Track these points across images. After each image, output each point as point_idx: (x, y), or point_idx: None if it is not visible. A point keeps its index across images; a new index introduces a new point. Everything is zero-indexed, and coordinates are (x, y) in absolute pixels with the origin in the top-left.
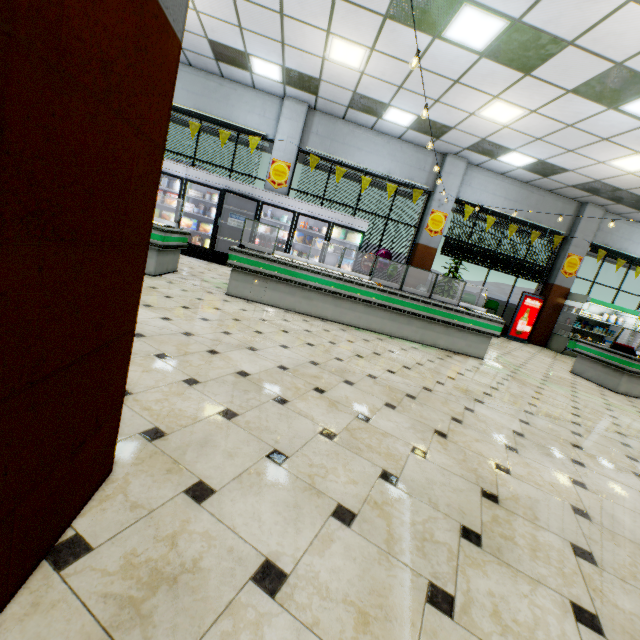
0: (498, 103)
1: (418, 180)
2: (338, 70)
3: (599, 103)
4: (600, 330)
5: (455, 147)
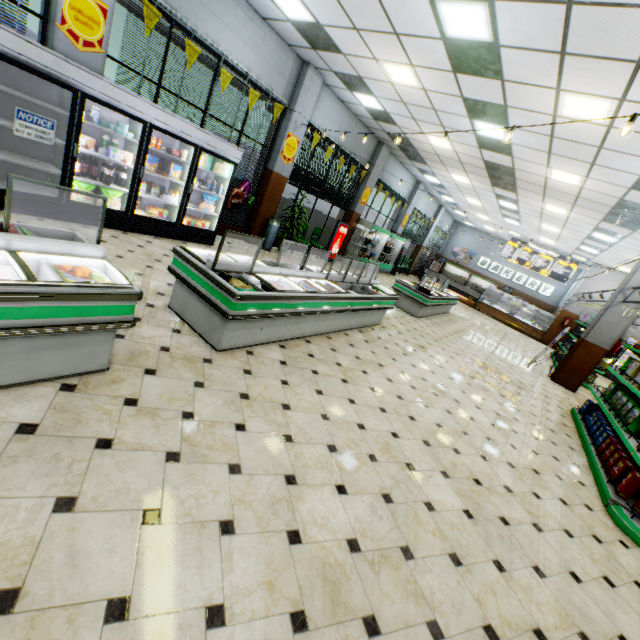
0: (408, 69)
1: (277, 88)
2: None
3: (468, 112)
4: (370, 246)
5: (324, 64)
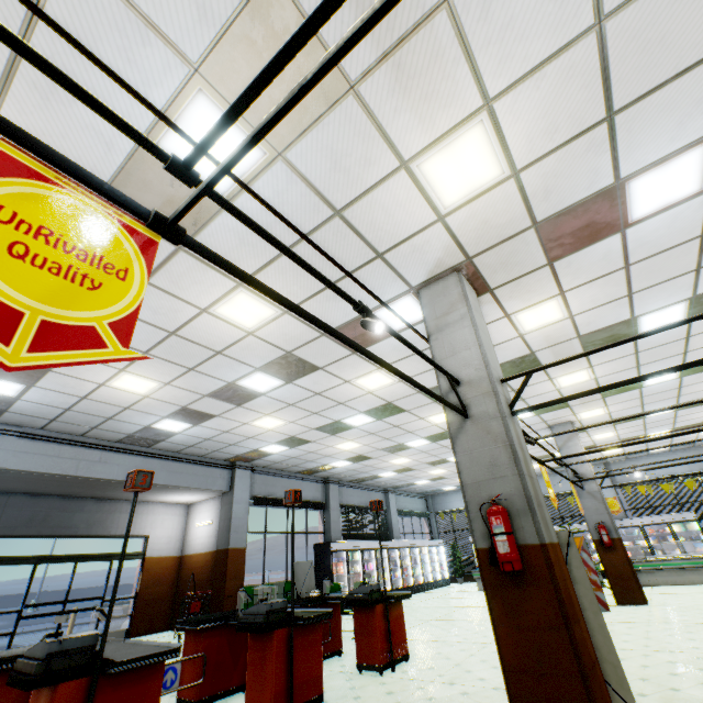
0: None
1: None
2: (611, 453)
3: None
4: None
5: None
